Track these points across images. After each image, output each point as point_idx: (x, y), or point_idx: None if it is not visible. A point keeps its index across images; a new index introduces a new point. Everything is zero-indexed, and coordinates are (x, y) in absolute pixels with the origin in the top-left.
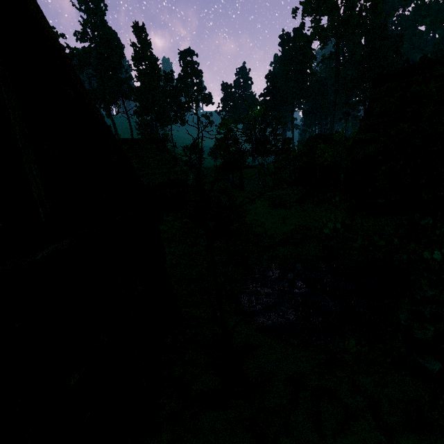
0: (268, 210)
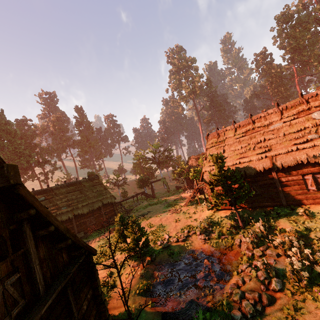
0: (168, 215)
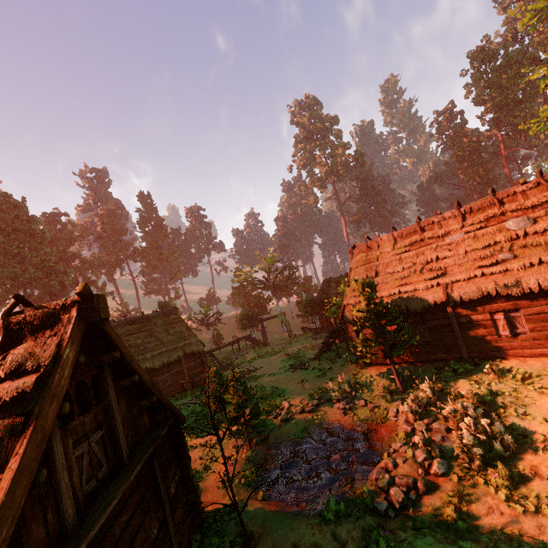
0: (289, 373)
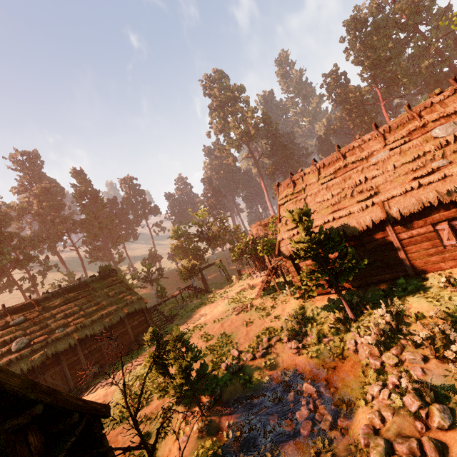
0: (233, 317)
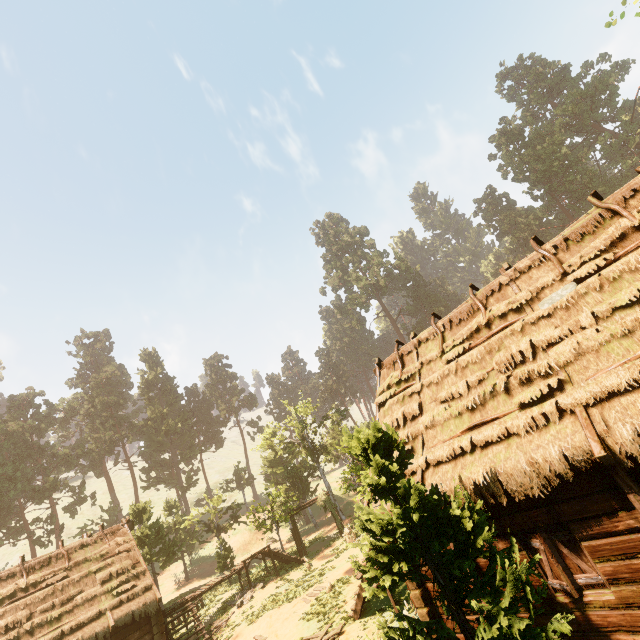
0: None
